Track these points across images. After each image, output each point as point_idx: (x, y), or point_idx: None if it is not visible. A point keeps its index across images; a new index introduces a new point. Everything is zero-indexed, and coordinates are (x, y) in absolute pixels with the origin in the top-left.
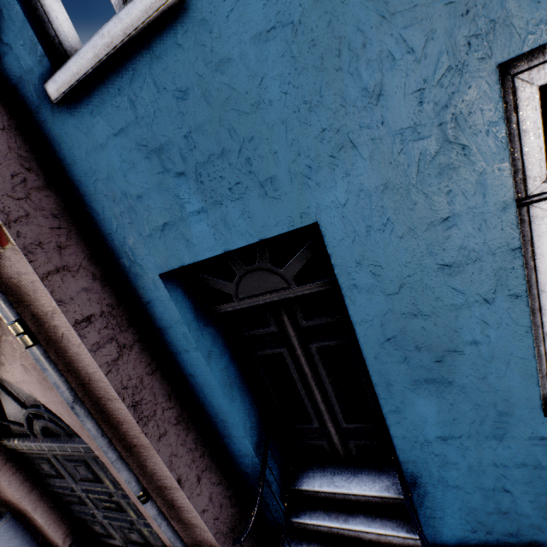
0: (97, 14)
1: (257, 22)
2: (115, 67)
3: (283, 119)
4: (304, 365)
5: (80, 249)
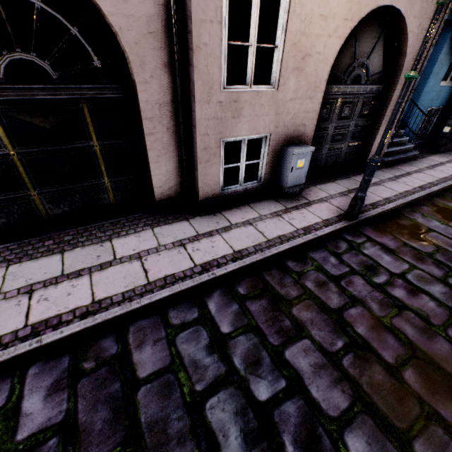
0: None
1: None
2: None
3: None
4: None
5: None
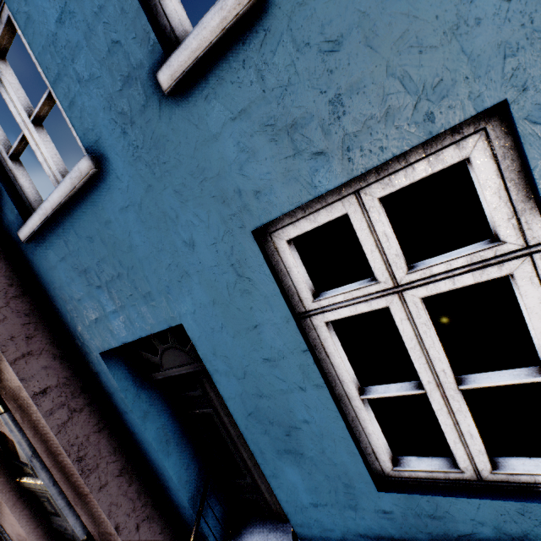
0: (82, 153)
1: (120, 202)
2: (54, 222)
3: (146, 256)
4: (228, 424)
5: (45, 336)
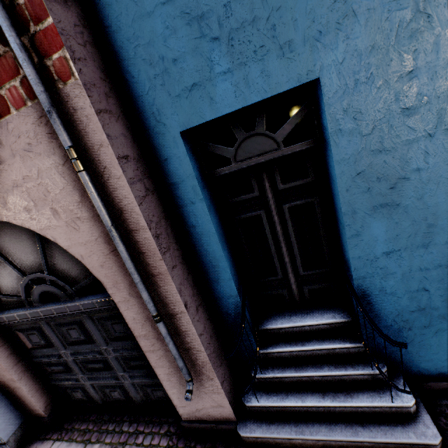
0: None
1: None
2: None
3: None
4: (277, 224)
5: (118, 103)
